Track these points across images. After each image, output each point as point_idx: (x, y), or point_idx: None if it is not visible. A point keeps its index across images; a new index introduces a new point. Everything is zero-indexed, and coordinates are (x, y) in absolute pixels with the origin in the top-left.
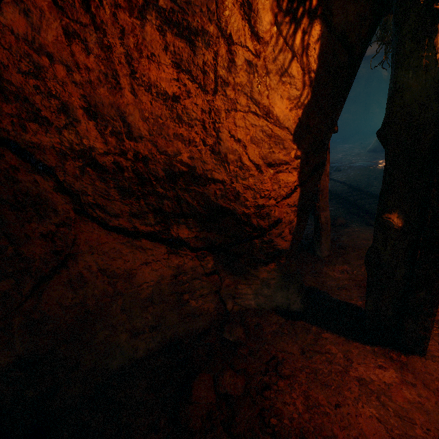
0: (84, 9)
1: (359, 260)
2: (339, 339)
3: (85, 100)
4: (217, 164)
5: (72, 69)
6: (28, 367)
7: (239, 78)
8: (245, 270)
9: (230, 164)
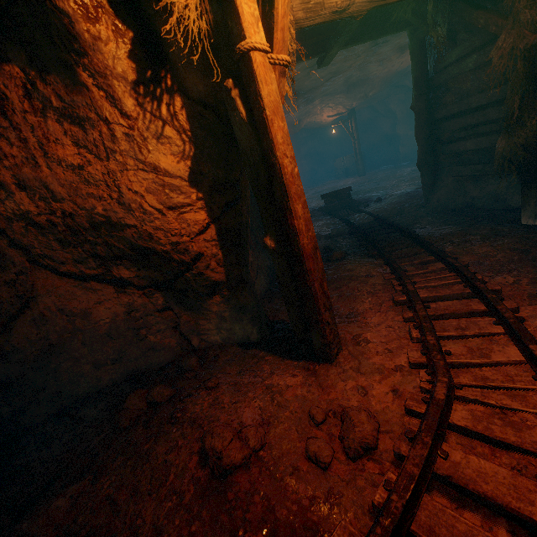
0: (4, 118)
1: (334, 291)
2: (277, 360)
3: (15, 178)
4: (126, 212)
5: (2, 158)
6: (3, 388)
7: (123, 146)
8: (198, 305)
9: (135, 211)
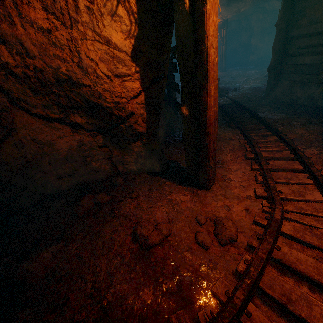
0: None
1: None
2: (173, 184)
3: None
4: (83, 74)
5: None
6: None
7: (84, 18)
8: (125, 146)
9: (90, 74)
